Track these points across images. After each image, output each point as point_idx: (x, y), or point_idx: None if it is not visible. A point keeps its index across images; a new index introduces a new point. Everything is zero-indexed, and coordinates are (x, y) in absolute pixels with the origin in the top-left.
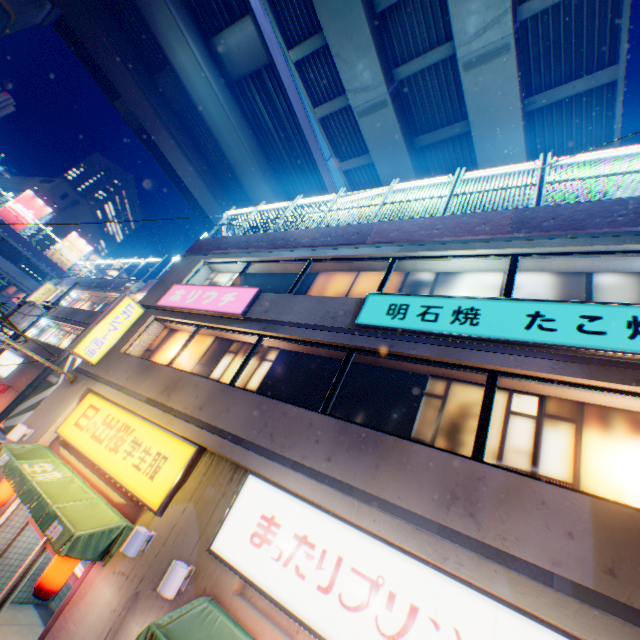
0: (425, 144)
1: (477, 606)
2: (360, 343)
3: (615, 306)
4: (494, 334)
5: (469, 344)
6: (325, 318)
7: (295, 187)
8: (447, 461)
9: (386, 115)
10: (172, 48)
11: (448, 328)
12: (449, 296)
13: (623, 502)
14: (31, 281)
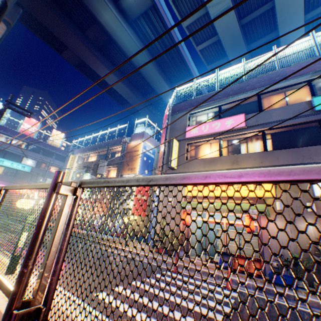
0: (245, 22)
1: None
2: None
3: None
4: None
5: None
6: (294, 114)
7: (168, 67)
8: None
9: (229, 14)
10: (100, 13)
11: None
12: None
13: None
14: (49, 159)
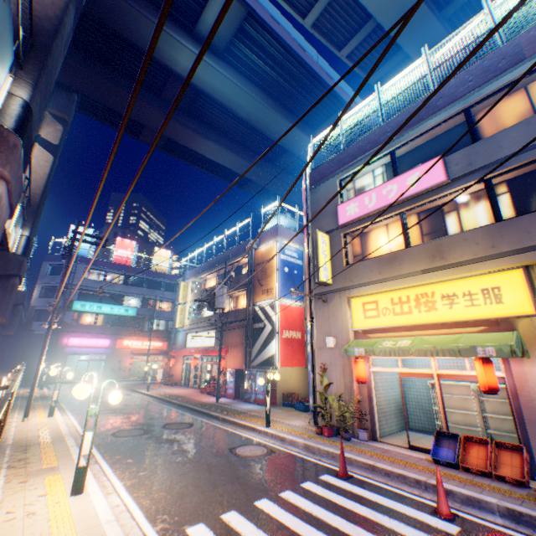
0: None
1: None
2: None
3: None
4: None
5: None
6: None
7: (300, 104)
8: None
9: None
10: (172, 60)
11: None
12: None
13: None
14: (157, 292)
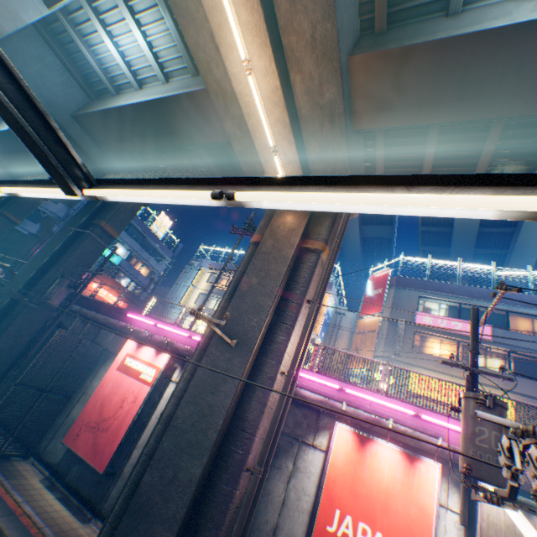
0: None
1: None
2: None
3: None
4: None
5: None
6: None
7: None
8: None
9: None
10: None
11: None
12: None
13: None
14: (146, 254)
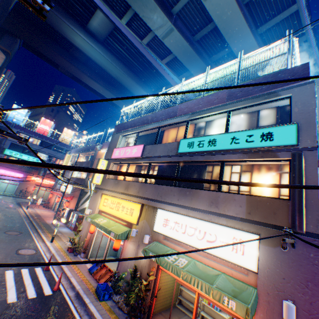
0: (198, 38)
1: (219, 228)
2: (181, 159)
3: (257, 129)
4: (221, 148)
5: (214, 153)
6: (168, 152)
7: (146, 77)
8: (209, 193)
9: (174, 34)
10: (72, 39)
11: (207, 149)
12: (206, 135)
13: (261, 193)
14: (59, 154)
